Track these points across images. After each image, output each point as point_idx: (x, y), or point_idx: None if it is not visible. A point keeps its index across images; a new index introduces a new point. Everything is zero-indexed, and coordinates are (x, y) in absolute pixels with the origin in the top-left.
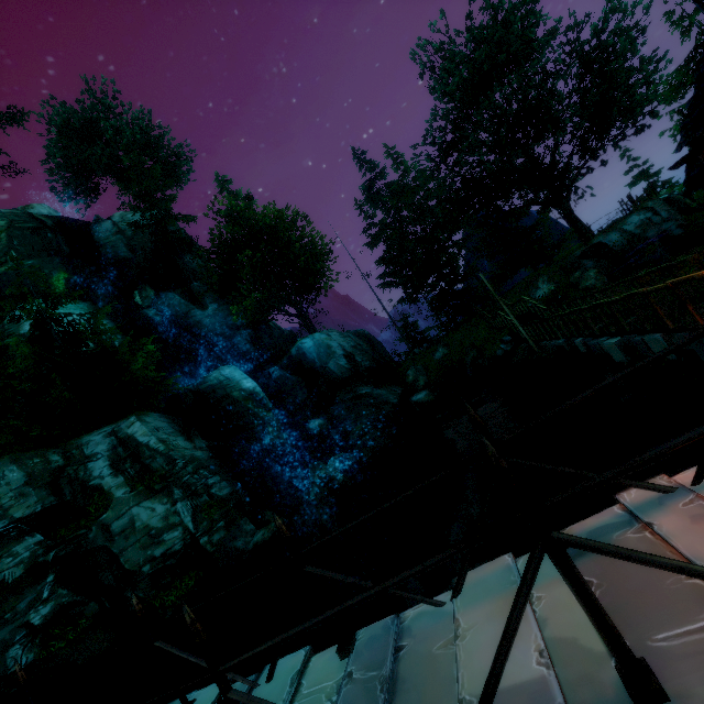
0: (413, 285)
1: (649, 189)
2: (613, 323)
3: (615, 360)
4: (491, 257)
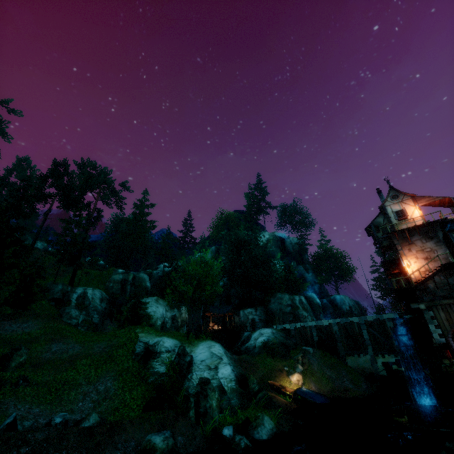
0: (384, 293)
1: None
2: None
3: None
4: None
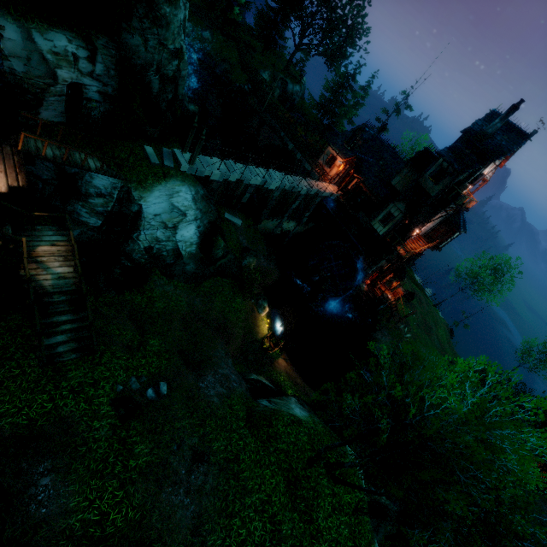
0: None
1: (301, 61)
2: (291, 138)
3: (288, 147)
4: (260, 18)
